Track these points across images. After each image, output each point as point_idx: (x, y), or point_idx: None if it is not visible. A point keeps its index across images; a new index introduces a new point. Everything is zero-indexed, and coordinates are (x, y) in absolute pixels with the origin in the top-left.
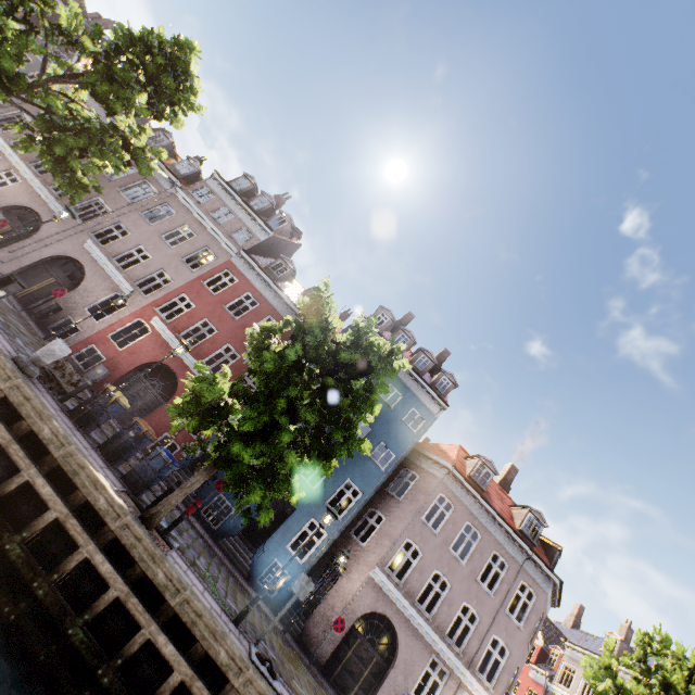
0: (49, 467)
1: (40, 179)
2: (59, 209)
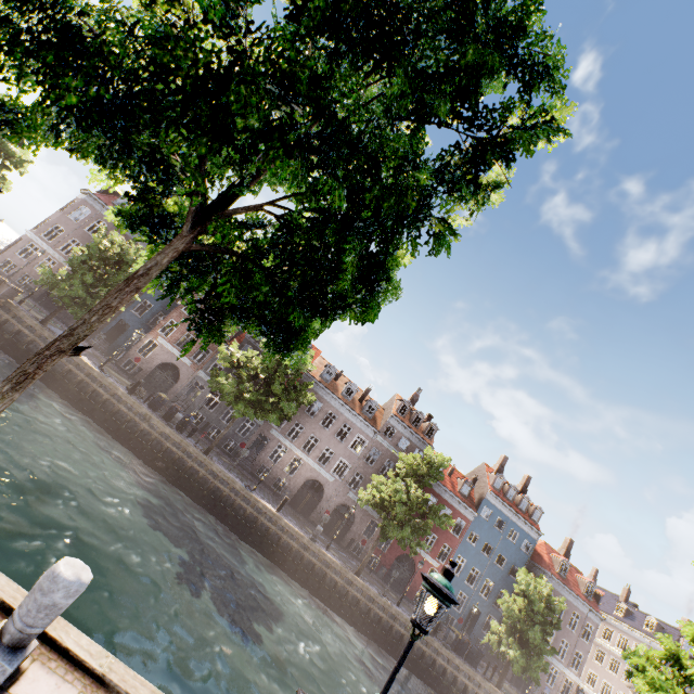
0: (482, 689)
1: (310, 457)
2: (329, 476)
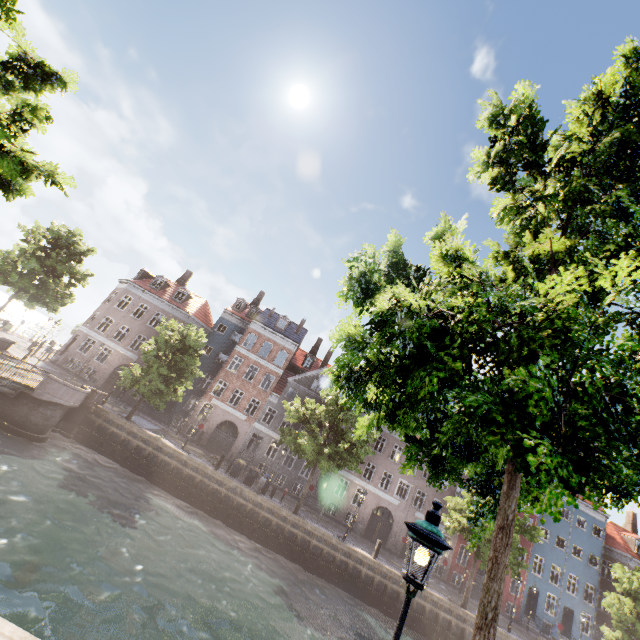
0: None
1: (372, 484)
2: (394, 500)
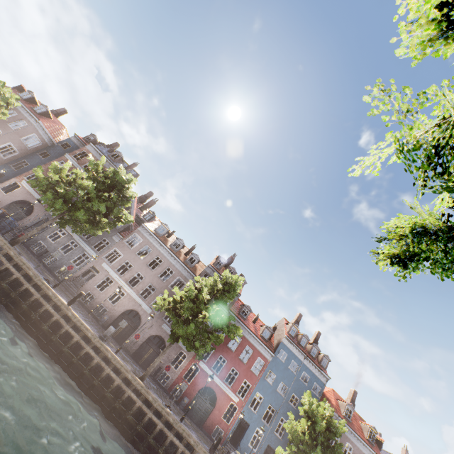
0: None
1: (134, 290)
2: (147, 308)
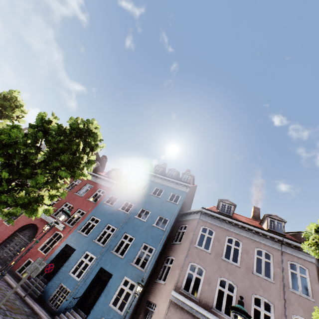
0: None
1: None
2: None
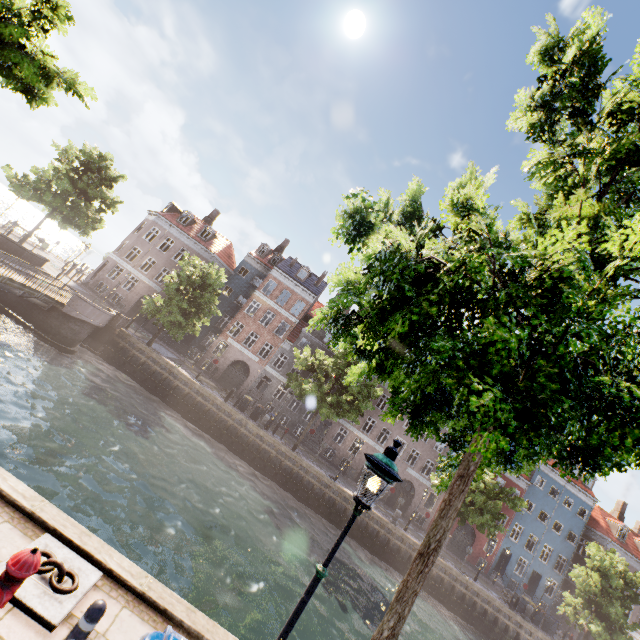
0: None
1: (370, 437)
2: None
